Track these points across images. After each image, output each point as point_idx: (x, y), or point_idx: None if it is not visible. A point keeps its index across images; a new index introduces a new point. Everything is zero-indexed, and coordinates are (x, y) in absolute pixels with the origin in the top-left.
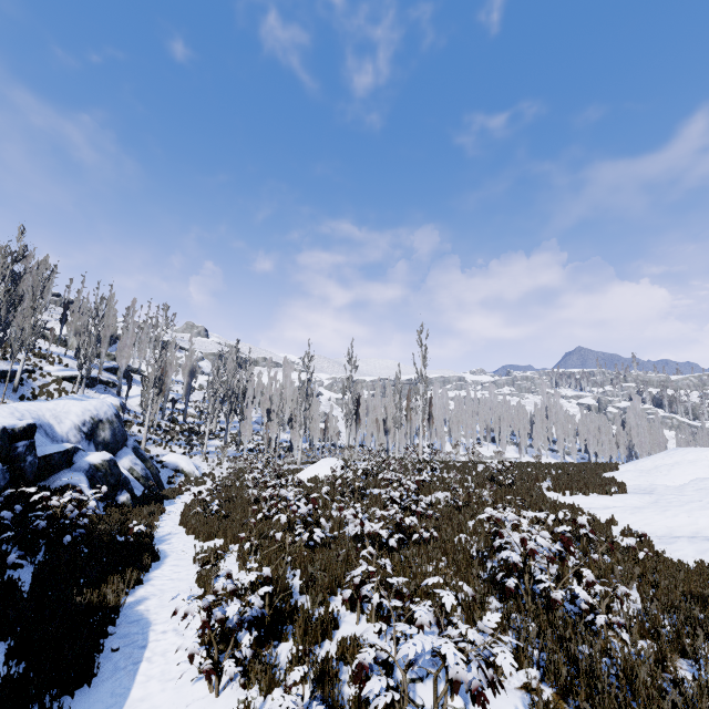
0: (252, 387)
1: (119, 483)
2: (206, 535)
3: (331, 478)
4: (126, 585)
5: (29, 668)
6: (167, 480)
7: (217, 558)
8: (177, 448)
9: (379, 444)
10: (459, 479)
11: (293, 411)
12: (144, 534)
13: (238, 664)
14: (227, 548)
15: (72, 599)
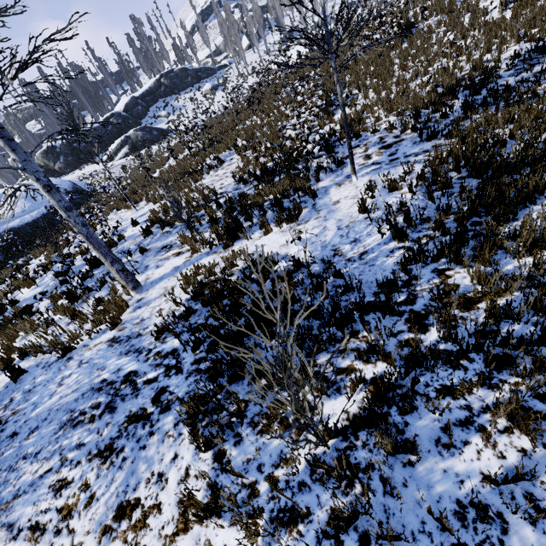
0: None
1: None
2: None
3: None
4: None
5: None
6: None
7: None
8: None
9: None
10: None
11: None
12: None
13: None
14: None
15: None
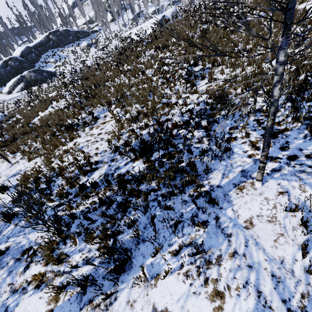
0: None
1: None
2: None
3: None
4: None
5: None
6: None
7: None
8: None
9: None
10: None
11: None
12: None
13: None
14: None
15: None
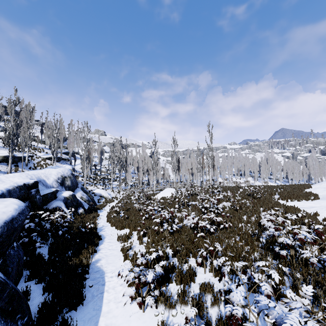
0: (129, 157)
1: (77, 204)
2: (120, 227)
3: (172, 197)
4: (90, 253)
5: (54, 298)
6: (97, 201)
7: (128, 239)
8: (99, 186)
9: (189, 180)
10: (232, 195)
11: (148, 167)
12: (93, 228)
13: (151, 295)
14: (131, 234)
15: (67, 262)
